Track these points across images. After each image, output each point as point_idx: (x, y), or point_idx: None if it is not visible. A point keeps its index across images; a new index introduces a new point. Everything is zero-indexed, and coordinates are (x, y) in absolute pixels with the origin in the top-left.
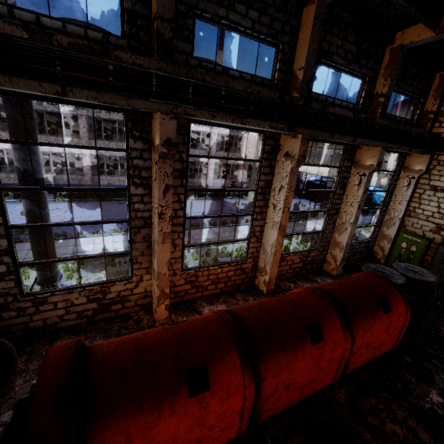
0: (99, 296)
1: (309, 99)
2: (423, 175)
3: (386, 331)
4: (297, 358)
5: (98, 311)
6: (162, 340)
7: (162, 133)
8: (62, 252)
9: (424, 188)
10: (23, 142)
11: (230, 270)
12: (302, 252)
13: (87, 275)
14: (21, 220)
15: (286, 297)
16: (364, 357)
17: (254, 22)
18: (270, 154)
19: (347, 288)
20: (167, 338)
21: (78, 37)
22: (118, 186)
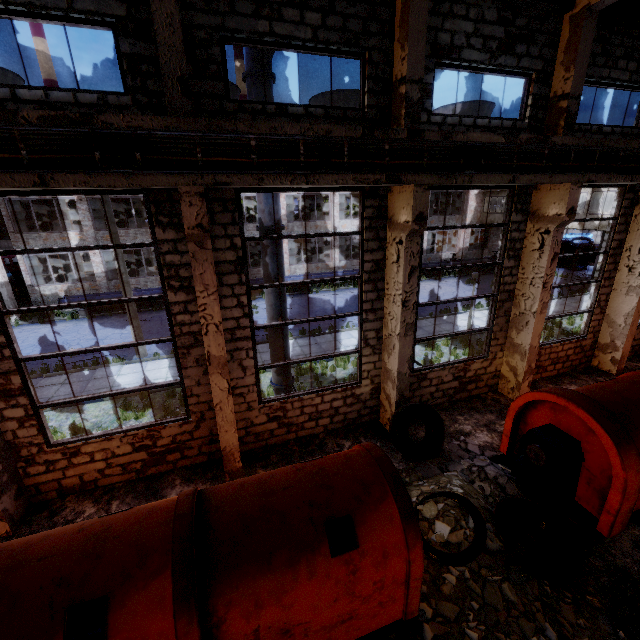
0: (461, 374)
1: None
2: None
3: None
4: None
5: (457, 391)
6: (625, 387)
7: (568, 203)
8: (333, 347)
9: None
10: (443, 228)
11: (570, 348)
12: None
13: None
14: (256, 320)
15: None
16: None
17: (631, 73)
18: (627, 209)
19: None
20: (627, 386)
21: (496, 128)
22: (322, 275)
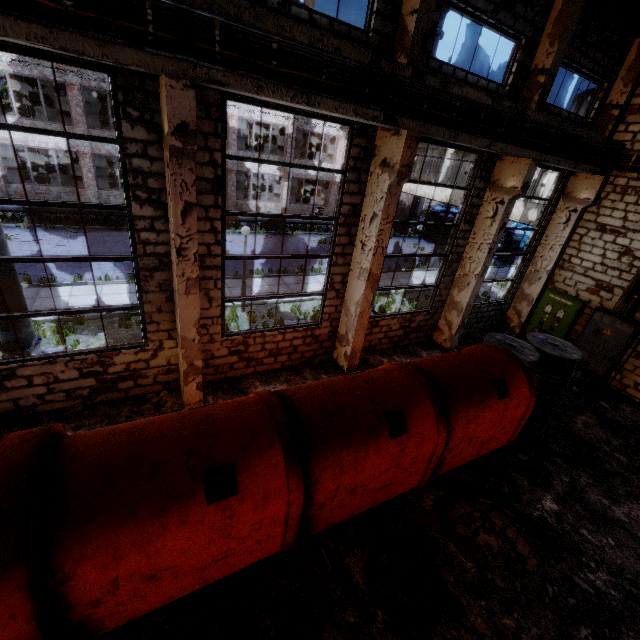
0: (97, 369)
1: (425, 70)
2: (590, 208)
3: (499, 422)
4: (368, 455)
5: (98, 390)
6: (174, 430)
7: (171, 113)
8: (51, 305)
9: (589, 227)
10: None
11: (296, 337)
12: (404, 315)
13: (87, 339)
14: None
15: (365, 375)
16: (465, 455)
17: None
18: (360, 161)
19: (452, 366)
20: (181, 427)
21: None
22: None
